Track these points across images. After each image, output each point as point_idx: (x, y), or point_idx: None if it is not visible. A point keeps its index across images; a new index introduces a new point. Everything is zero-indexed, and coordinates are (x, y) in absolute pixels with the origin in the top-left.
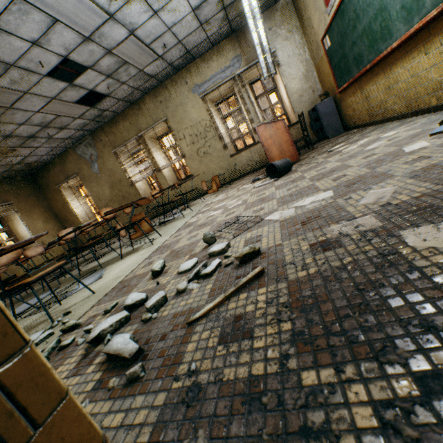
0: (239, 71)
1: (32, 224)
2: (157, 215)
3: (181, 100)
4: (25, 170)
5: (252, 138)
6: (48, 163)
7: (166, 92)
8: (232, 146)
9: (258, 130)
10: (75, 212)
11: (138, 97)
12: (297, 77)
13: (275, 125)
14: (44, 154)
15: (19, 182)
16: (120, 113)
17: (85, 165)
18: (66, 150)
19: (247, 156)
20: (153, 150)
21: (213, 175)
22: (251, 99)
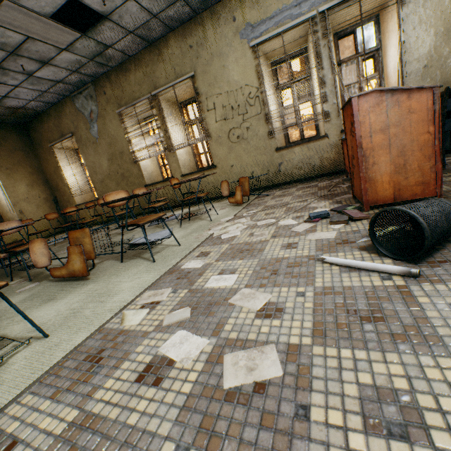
0: (326, 6)
1: (11, 186)
2: (160, 209)
3: (221, 47)
4: (13, 117)
5: (315, 127)
6: (42, 112)
7: (201, 31)
8: (281, 134)
9: (358, 106)
10: (66, 182)
11: (158, 34)
12: (431, 28)
13: (406, 100)
14: (31, 98)
15: (5, 130)
16: (132, 56)
17: (83, 124)
18: (63, 99)
19: (302, 154)
20: (169, 119)
21: (244, 172)
22: (333, 60)
